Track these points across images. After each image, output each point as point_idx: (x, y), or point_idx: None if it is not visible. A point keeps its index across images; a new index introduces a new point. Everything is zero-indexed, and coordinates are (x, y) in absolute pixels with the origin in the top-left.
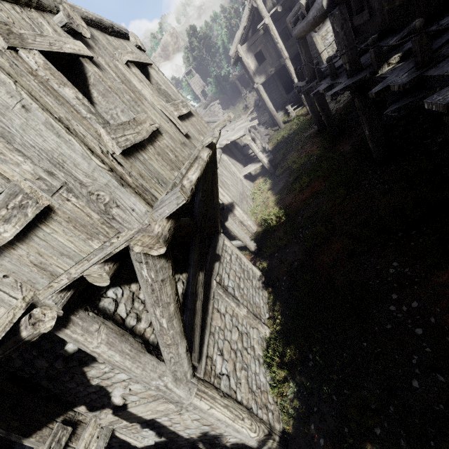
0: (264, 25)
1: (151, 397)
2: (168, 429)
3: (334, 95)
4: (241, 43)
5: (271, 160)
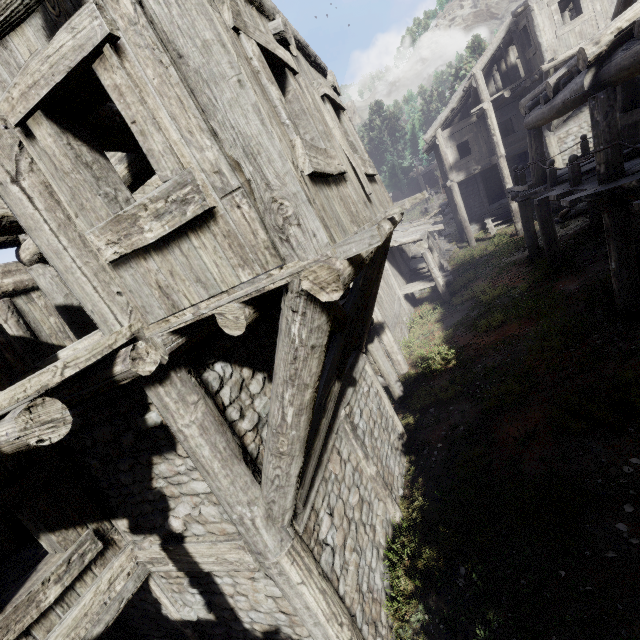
0: (480, 111)
1: (224, 535)
2: (226, 601)
3: (574, 201)
4: (442, 128)
5: (448, 283)
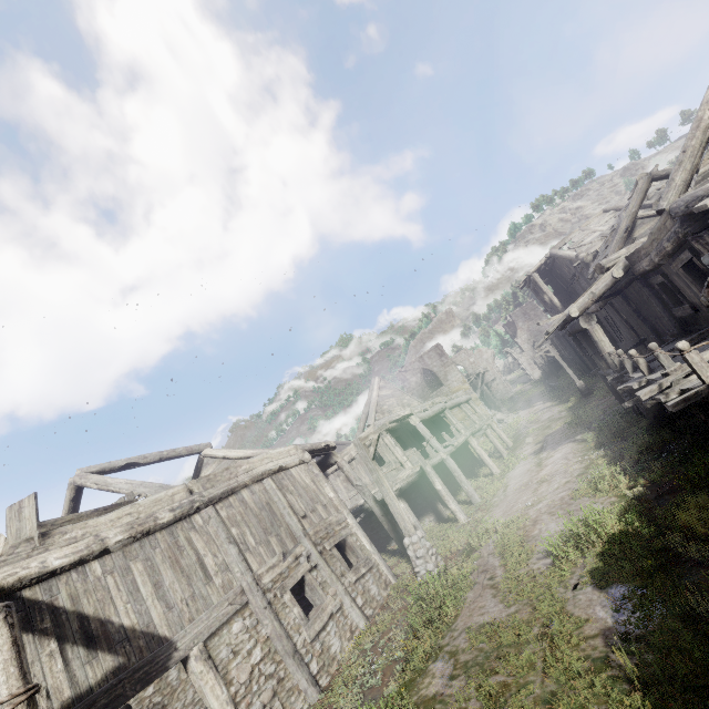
0: None
1: None
2: None
3: None
4: None
5: None
